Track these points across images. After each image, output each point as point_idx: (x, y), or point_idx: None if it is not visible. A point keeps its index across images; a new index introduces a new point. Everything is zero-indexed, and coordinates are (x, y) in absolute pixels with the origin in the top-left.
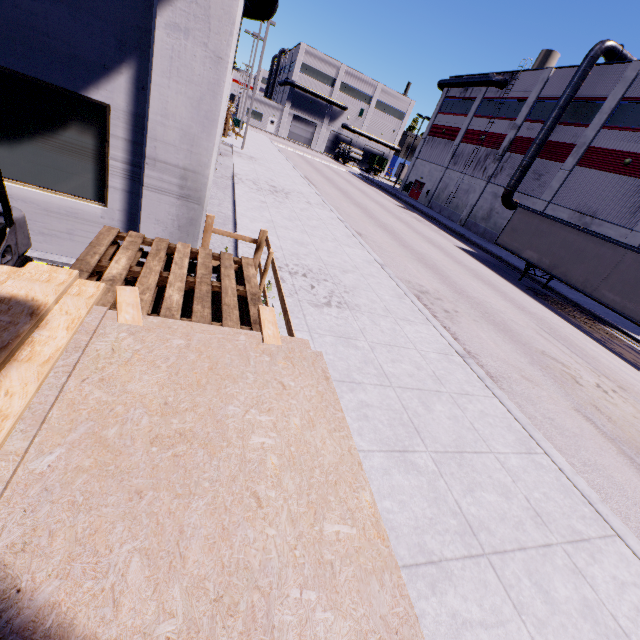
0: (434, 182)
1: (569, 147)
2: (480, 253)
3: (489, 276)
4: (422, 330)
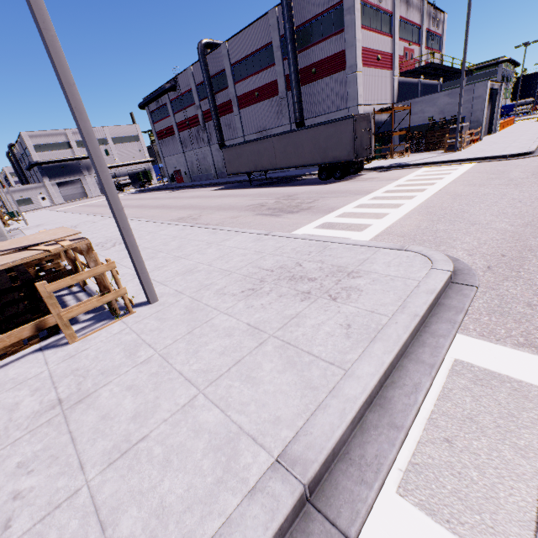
0: (184, 165)
1: (230, 102)
2: (228, 186)
3: (230, 193)
4: (171, 229)
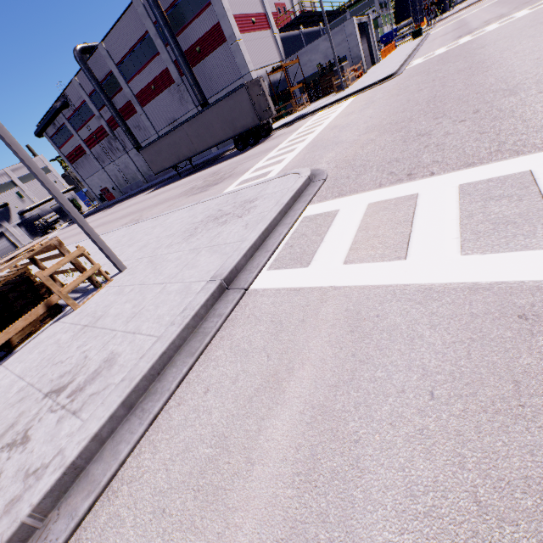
0: (108, 181)
1: (130, 103)
2: (160, 185)
3: (163, 190)
4: (118, 233)
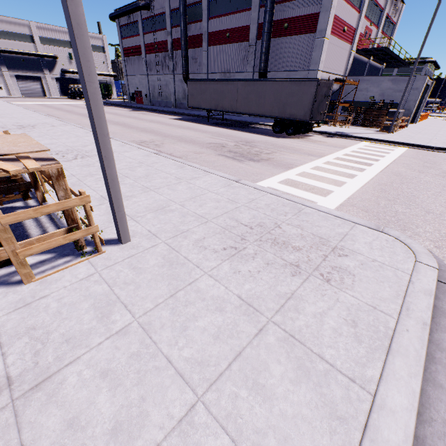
0: (146, 87)
1: (200, 36)
2: (186, 117)
3: (189, 125)
4: (135, 152)
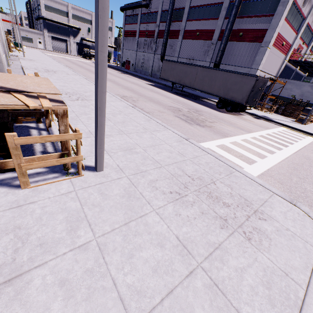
0: (134, 59)
1: (178, 31)
2: (157, 84)
3: (158, 90)
4: (118, 103)
